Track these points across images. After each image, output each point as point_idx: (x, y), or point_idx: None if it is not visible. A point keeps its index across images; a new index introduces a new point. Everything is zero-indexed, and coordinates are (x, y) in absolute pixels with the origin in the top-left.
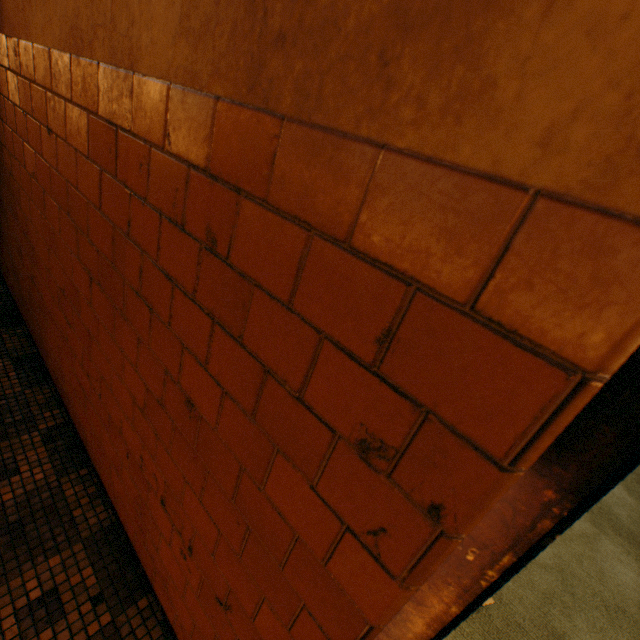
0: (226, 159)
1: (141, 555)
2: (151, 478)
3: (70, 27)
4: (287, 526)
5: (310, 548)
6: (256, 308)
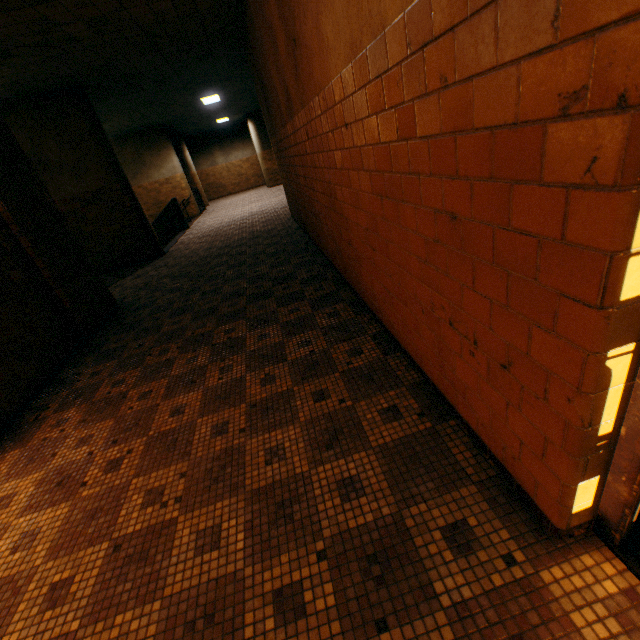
0: (441, 19)
1: (444, 391)
2: (439, 312)
3: (349, 47)
4: (532, 239)
5: (551, 238)
6: (477, 95)
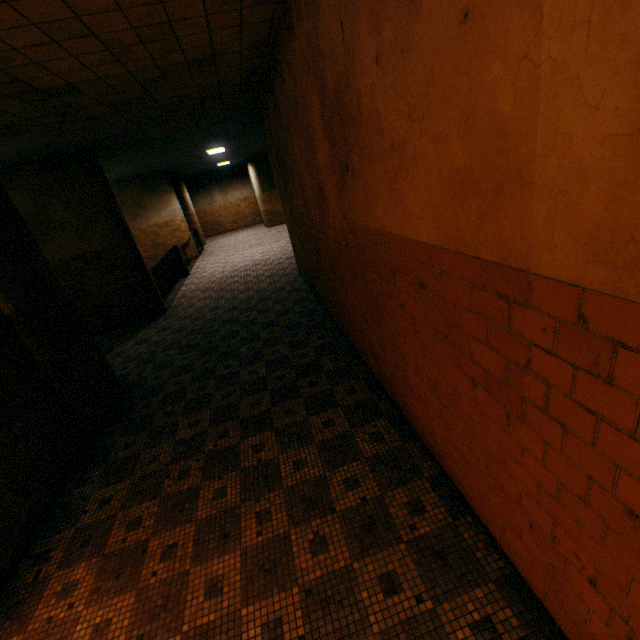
0: None
1: (554, 615)
2: (568, 554)
3: (449, 236)
4: None
5: None
6: None
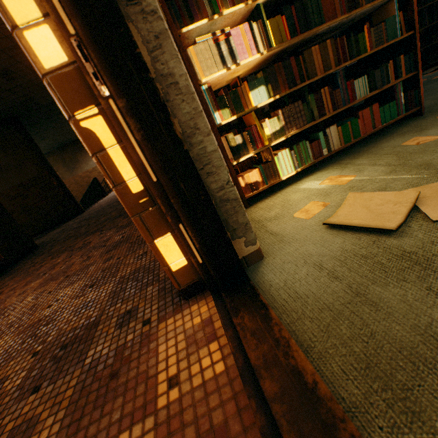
0: None
1: None
2: None
3: None
4: None
5: None
6: None
